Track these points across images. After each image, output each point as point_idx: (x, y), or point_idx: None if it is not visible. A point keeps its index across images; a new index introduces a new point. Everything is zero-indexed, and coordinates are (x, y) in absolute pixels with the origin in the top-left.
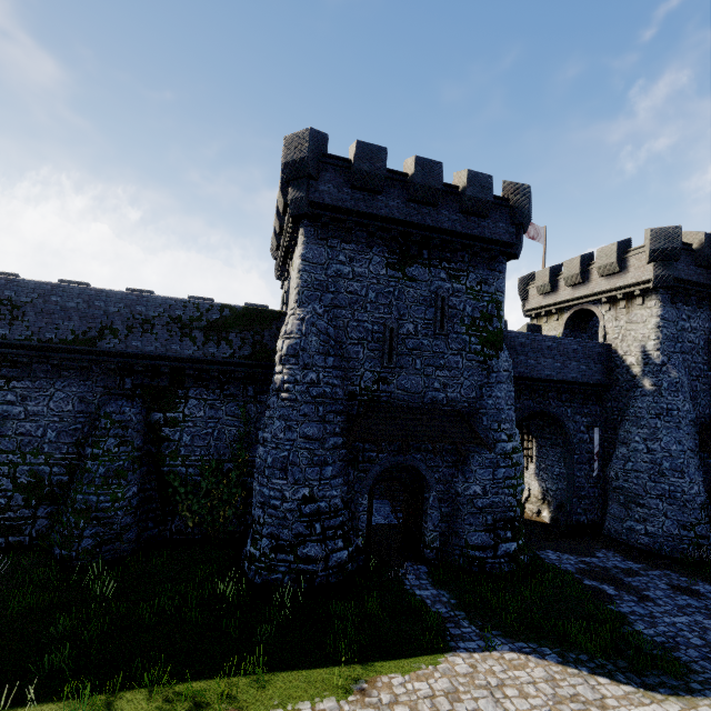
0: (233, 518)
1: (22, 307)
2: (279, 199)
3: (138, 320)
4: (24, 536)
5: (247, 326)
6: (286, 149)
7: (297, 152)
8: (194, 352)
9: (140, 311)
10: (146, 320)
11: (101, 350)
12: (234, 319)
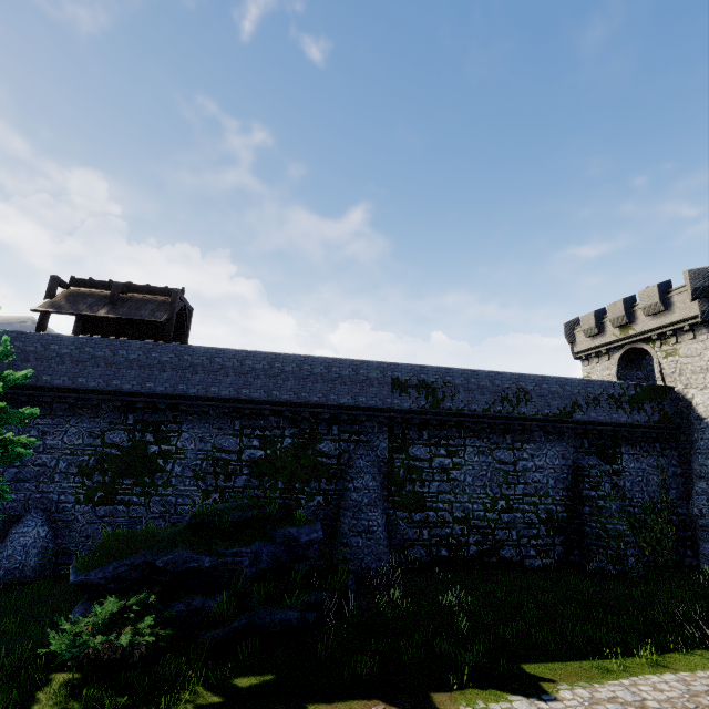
0: (672, 549)
1: (529, 392)
2: (650, 306)
3: (590, 398)
4: (550, 558)
5: (652, 398)
6: (693, 279)
7: (708, 281)
8: (626, 419)
9: (590, 391)
10: (594, 397)
11: (576, 420)
12: (643, 394)
